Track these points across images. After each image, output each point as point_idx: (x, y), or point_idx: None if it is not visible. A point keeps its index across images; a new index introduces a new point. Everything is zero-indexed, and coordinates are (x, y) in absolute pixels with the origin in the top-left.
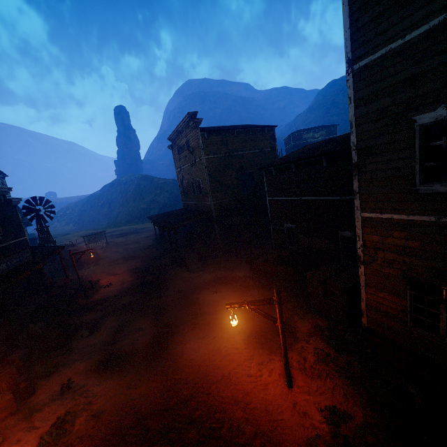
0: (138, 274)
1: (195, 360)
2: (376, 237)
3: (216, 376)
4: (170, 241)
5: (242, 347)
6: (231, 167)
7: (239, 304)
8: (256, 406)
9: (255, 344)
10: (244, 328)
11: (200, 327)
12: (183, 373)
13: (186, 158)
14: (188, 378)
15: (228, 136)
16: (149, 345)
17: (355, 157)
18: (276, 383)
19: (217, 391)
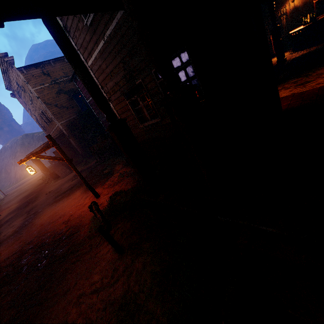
0: (23, 199)
1: (46, 219)
2: (101, 77)
3: (56, 218)
4: (42, 166)
5: (78, 196)
6: (62, 92)
7: (27, 157)
8: (74, 217)
9: (87, 190)
10: (84, 187)
11: (56, 202)
12: (34, 229)
13: (26, 98)
14: (37, 230)
15: (46, 67)
16: (16, 230)
17: (60, 21)
18: (91, 200)
19: (54, 225)
